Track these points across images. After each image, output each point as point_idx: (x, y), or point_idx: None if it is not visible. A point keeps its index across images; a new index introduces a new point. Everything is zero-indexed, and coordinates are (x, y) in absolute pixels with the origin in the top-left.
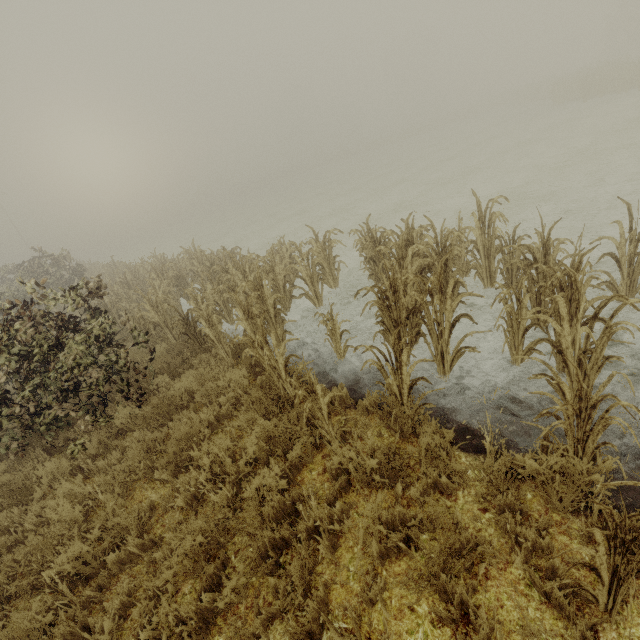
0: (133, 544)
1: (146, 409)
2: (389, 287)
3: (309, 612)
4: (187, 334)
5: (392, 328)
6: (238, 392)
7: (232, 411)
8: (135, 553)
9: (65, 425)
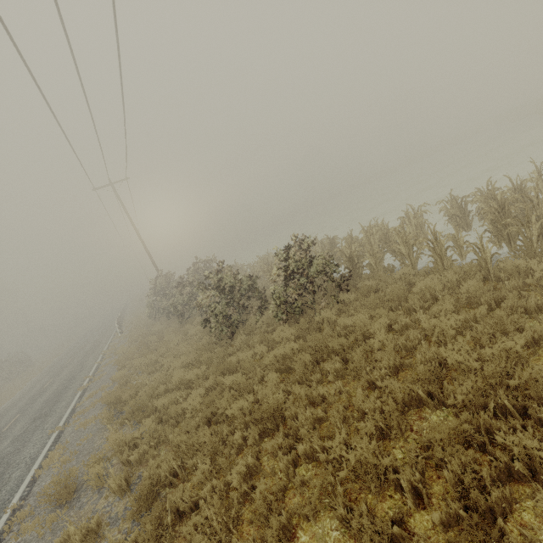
0: (404, 321)
1: (354, 294)
2: (491, 213)
3: (533, 299)
4: (348, 268)
5: (503, 230)
6: (408, 279)
7: (407, 288)
8: (404, 327)
9: (300, 313)
